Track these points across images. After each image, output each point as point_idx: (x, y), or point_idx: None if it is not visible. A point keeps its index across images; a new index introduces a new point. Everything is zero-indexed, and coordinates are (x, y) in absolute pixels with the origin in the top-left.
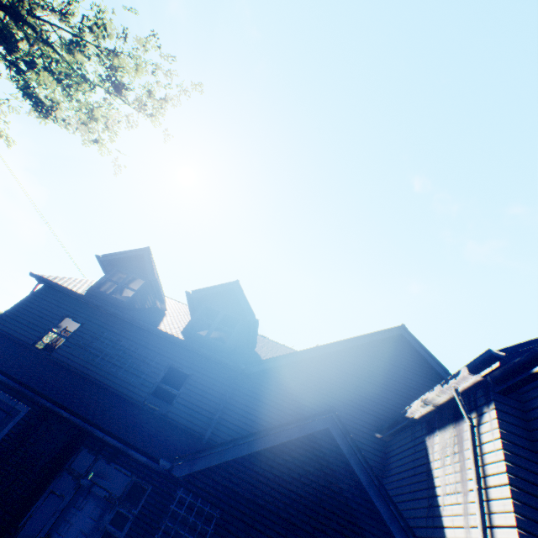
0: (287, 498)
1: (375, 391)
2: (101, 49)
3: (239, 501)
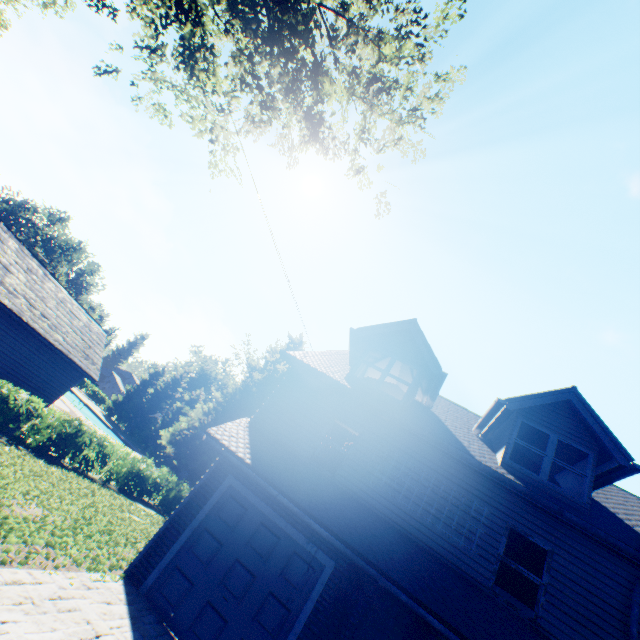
0: None
1: None
2: (371, 32)
3: None
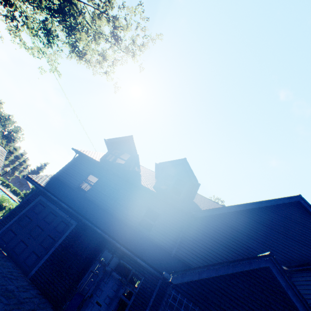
0: (241, 308)
1: (280, 237)
2: (109, 16)
3: (209, 304)
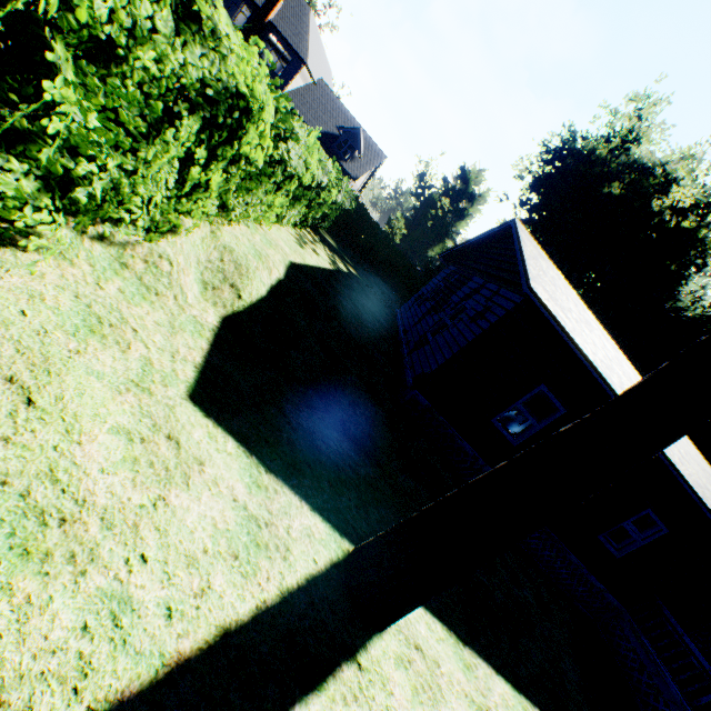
0: None
1: None
2: None
3: None
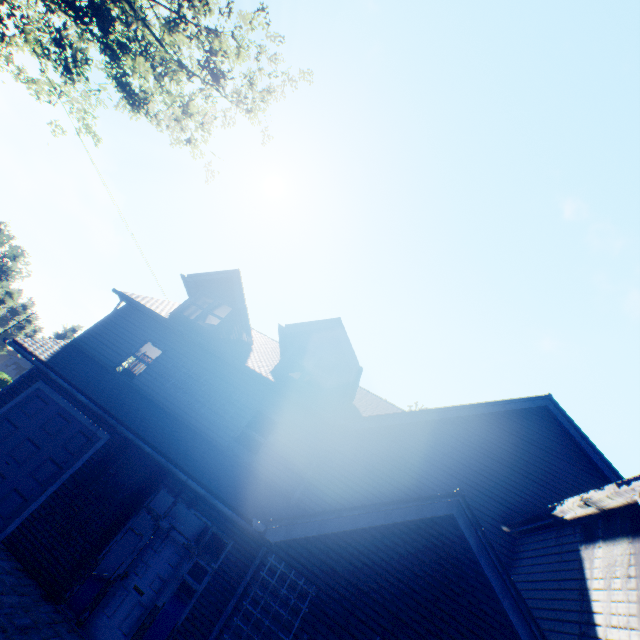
0: (395, 589)
1: (504, 473)
2: (201, 28)
3: (338, 581)
